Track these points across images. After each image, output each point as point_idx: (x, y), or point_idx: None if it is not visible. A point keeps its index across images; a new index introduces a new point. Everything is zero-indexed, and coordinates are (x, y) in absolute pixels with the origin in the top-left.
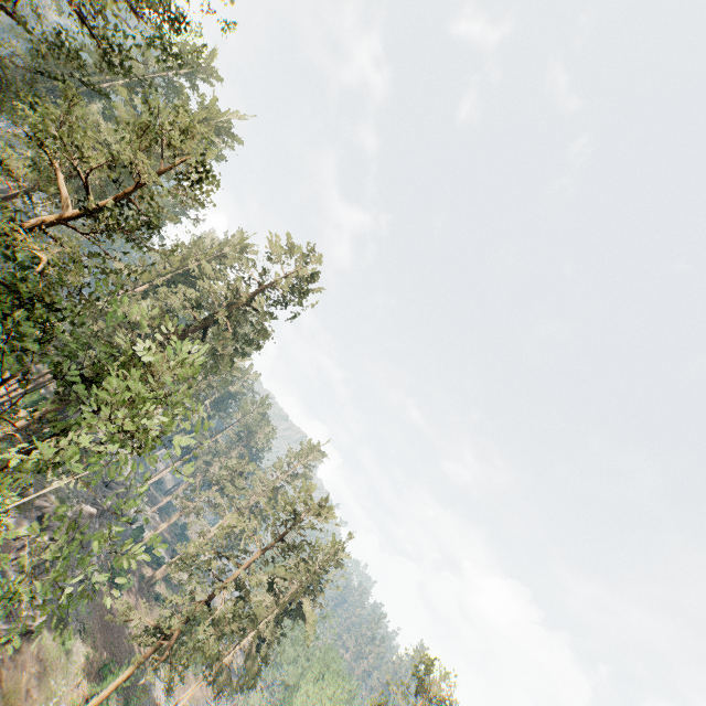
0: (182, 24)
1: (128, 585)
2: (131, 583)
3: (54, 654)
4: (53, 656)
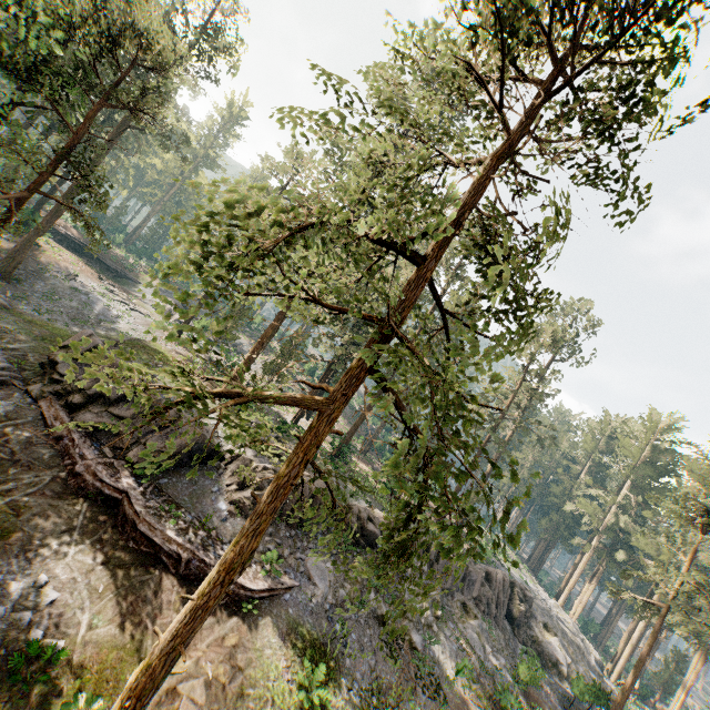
0: (215, 31)
1: None
2: None
3: (278, 691)
4: (273, 692)
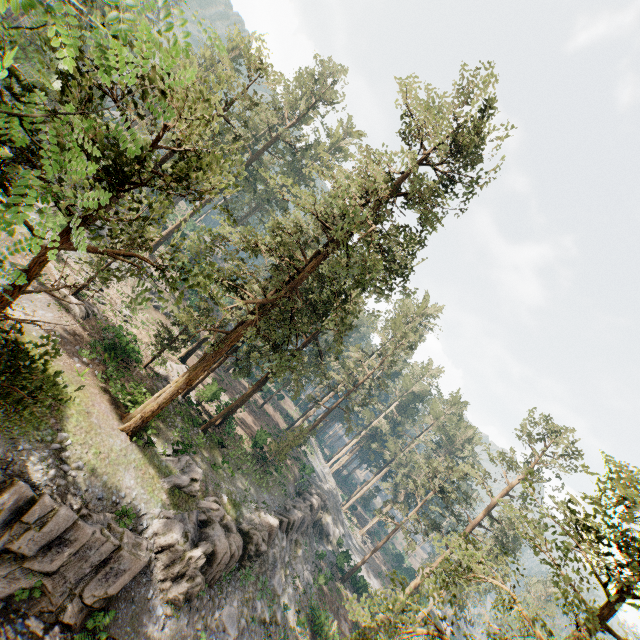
0: None
1: (332, 638)
2: (336, 635)
3: None
4: None
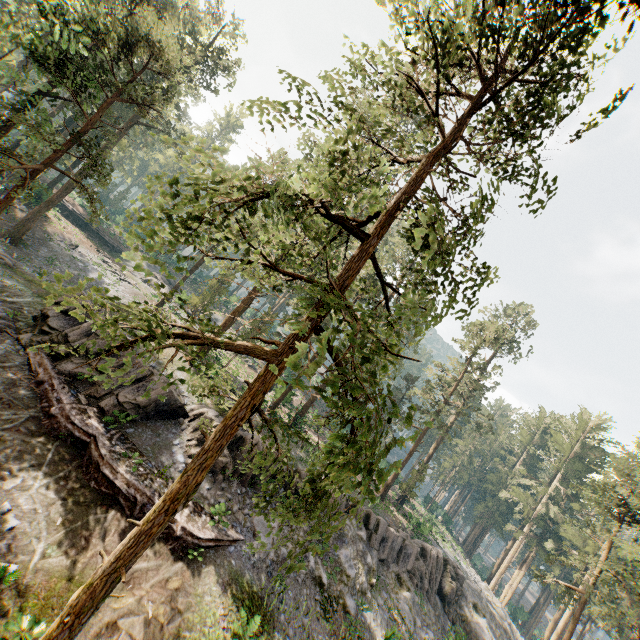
0: (221, 52)
1: None
2: None
3: (213, 637)
4: (208, 638)
